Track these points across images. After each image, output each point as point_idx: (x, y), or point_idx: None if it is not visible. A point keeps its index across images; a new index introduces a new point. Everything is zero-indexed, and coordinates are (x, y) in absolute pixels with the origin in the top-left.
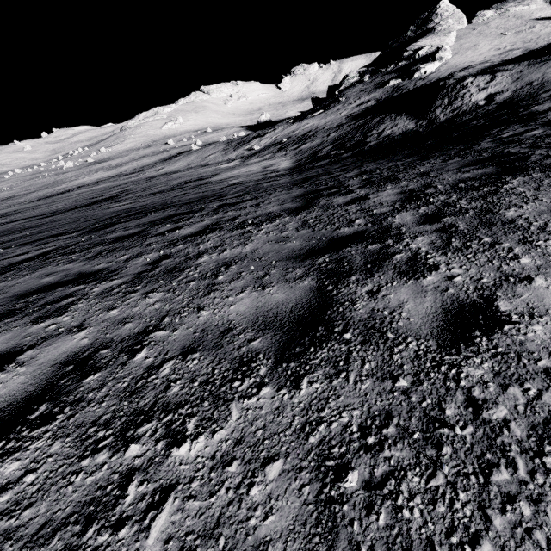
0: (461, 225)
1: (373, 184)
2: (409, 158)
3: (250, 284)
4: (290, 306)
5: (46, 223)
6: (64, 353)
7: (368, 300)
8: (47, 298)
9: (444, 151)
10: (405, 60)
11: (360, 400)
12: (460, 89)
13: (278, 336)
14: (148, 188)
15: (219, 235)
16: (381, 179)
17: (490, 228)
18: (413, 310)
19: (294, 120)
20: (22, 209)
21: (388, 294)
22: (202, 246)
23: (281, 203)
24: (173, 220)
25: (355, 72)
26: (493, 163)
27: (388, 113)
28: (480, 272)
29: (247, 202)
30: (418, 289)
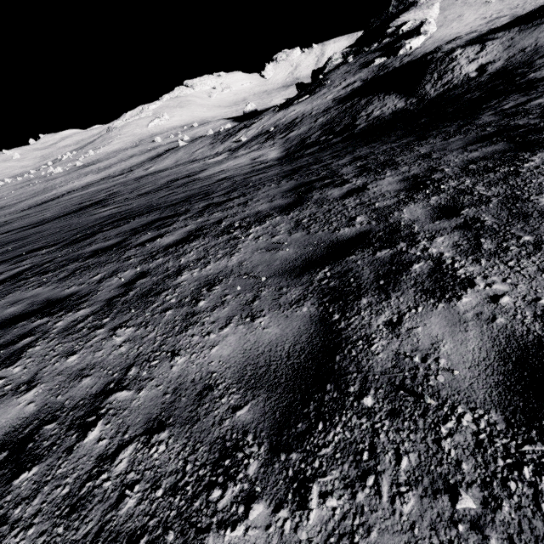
0: (486, 218)
1: (369, 171)
2: (404, 139)
3: (237, 313)
4: (286, 347)
5: (30, 235)
6: (1, 429)
7: (388, 336)
8: (4, 337)
9: (442, 128)
10: (389, 37)
11: (404, 541)
12: (449, 62)
13: (272, 400)
14: (136, 189)
15: (202, 243)
16: (378, 165)
17: (526, 221)
18: (454, 354)
19: (279, 108)
20: (12, 220)
21: (414, 327)
22: (184, 259)
23: (271, 200)
24: (156, 226)
25: (339, 54)
26: (502, 138)
27: (376, 93)
28: (534, 288)
29: (234, 200)
30: (454, 318)
